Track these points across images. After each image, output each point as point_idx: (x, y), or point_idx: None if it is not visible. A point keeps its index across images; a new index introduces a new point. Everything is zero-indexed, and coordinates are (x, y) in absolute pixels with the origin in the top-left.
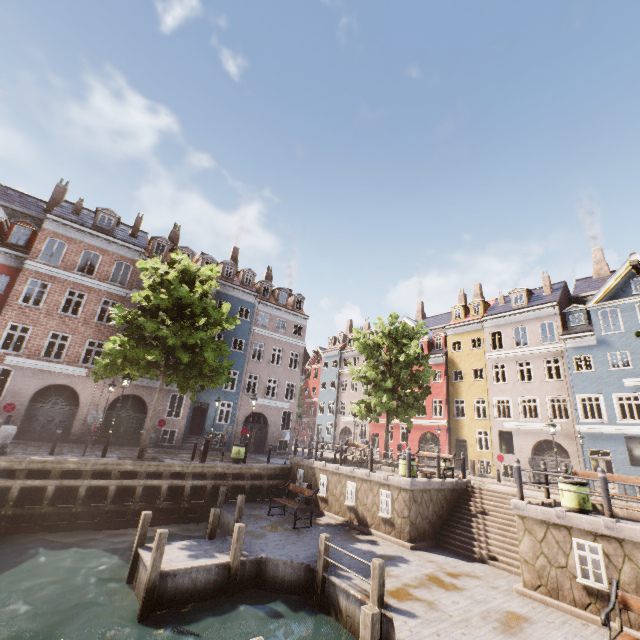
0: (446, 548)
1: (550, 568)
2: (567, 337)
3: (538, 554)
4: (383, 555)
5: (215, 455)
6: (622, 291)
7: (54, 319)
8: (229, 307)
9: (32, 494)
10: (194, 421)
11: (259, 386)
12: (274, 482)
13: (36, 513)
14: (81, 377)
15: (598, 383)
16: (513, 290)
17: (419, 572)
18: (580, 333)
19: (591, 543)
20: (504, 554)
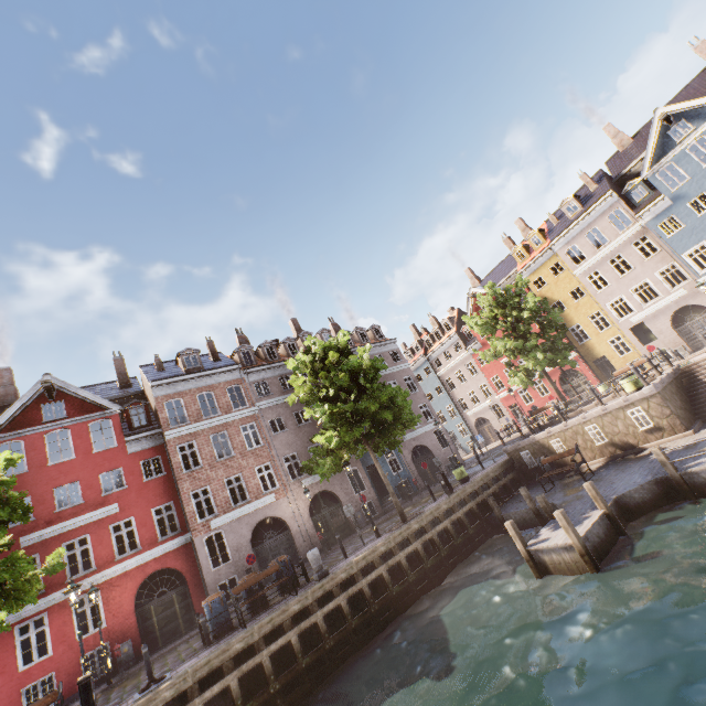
0: None
1: None
2: (642, 213)
3: None
4: (686, 446)
5: (421, 498)
6: (665, 146)
7: (219, 468)
8: None
9: (374, 587)
10: (375, 485)
11: None
12: (510, 476)
13: (391, 598)
14: (273, 503)
15: (695, 234)
16: (561, 204)
17: None
18: (651, 203)
19: None
20: None
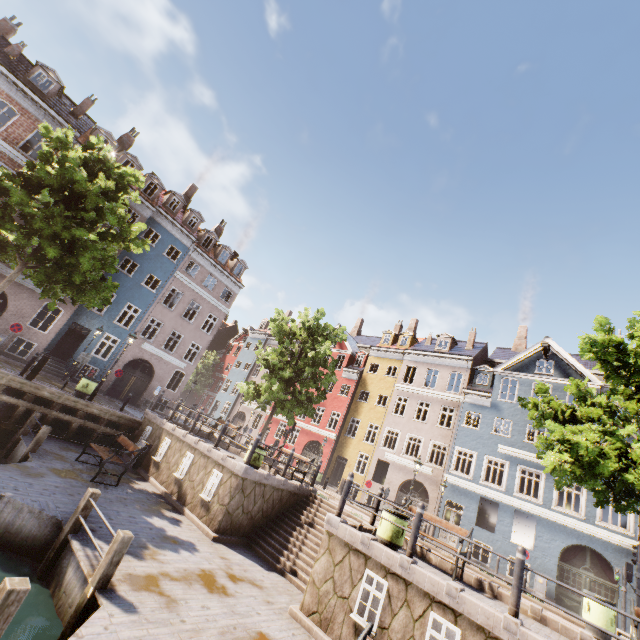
0: (255, 550)
1: (333, 596)
2: (468, 392)
3: (328, 578)
4: (172, 537)
5: (70, 386)
6: (527, 367)
7: None
8: (144, 228)
9: None
10: (64, 343)
11: (159, 334)
12: (113, 431)
13: None
14: None
15: (478, 442)
16: (441, 334)
17: (197, 565)
18: (480, 392)
19: (381, 579)
20: (307, 571)
